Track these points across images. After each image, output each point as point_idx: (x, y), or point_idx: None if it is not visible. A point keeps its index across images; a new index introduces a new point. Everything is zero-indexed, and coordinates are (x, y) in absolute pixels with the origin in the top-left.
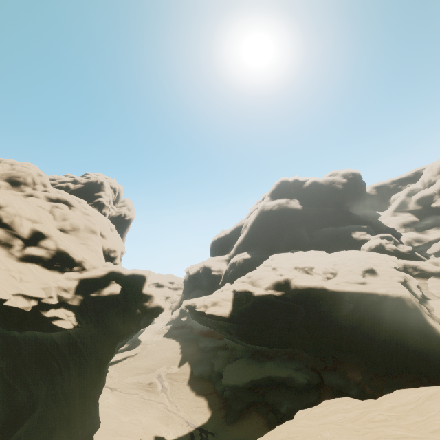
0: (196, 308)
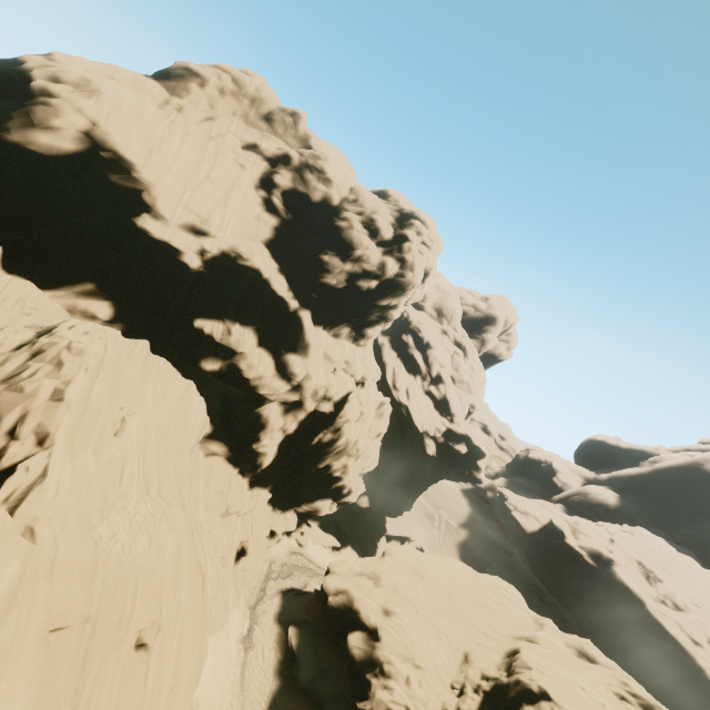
0: (507, 502)
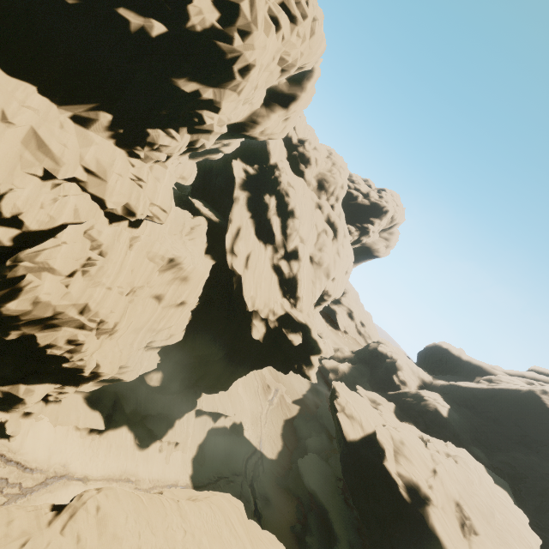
0: (336, 400)
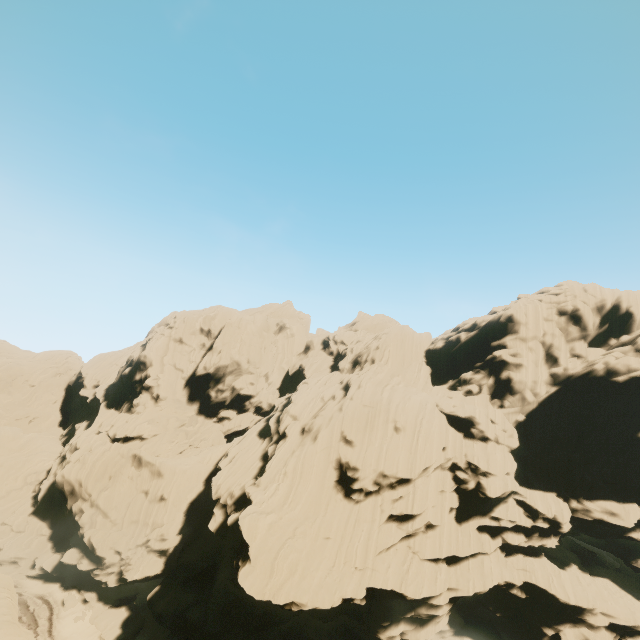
0: None
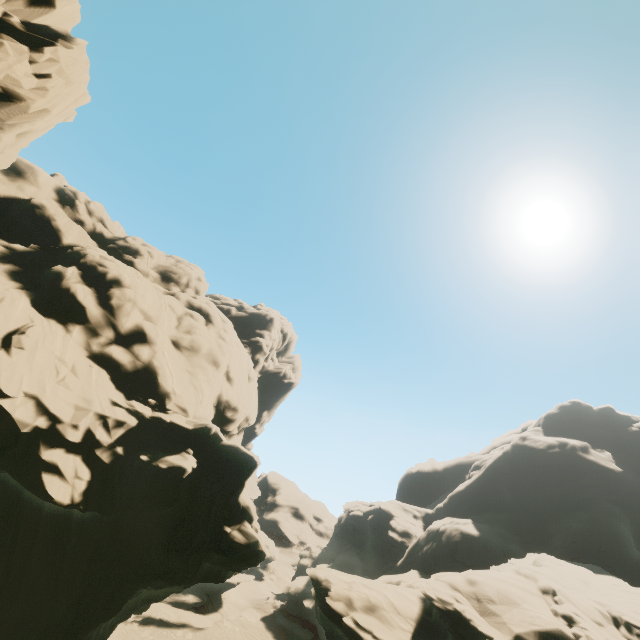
0: (329, 596)
